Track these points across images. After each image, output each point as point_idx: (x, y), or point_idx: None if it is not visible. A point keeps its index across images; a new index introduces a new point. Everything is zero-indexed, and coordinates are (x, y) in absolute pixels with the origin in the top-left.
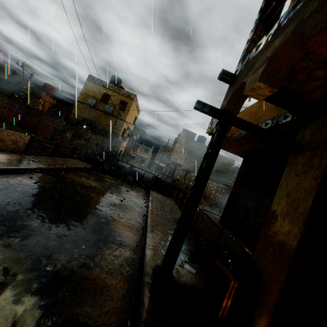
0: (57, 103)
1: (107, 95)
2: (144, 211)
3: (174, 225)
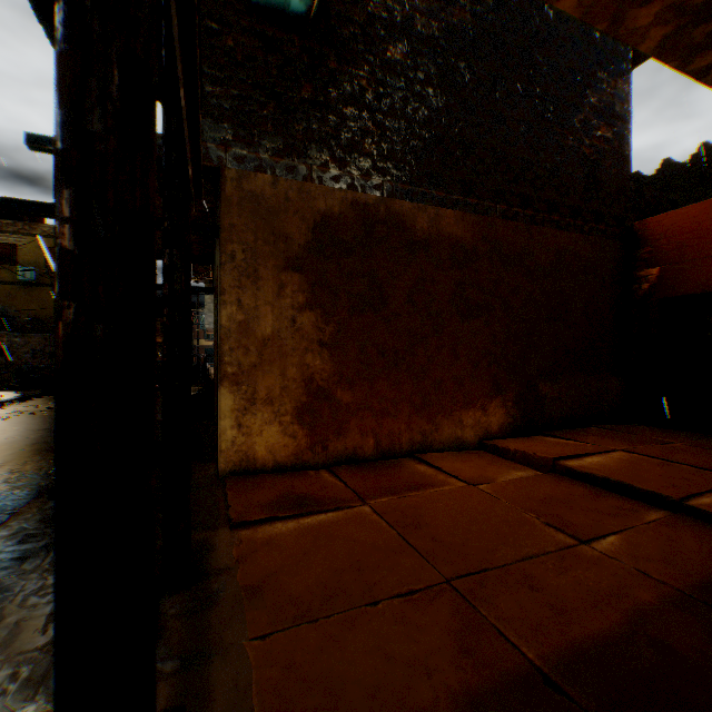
0: None
1: (7, 244)
2: None
3: None
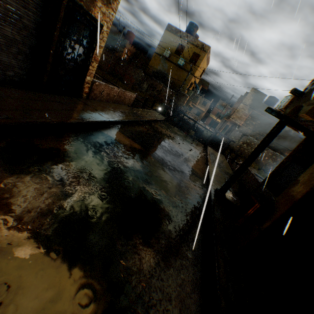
0: (135, 51)
1: (180, 46)
2: (205, 161)
3: (225, 175)
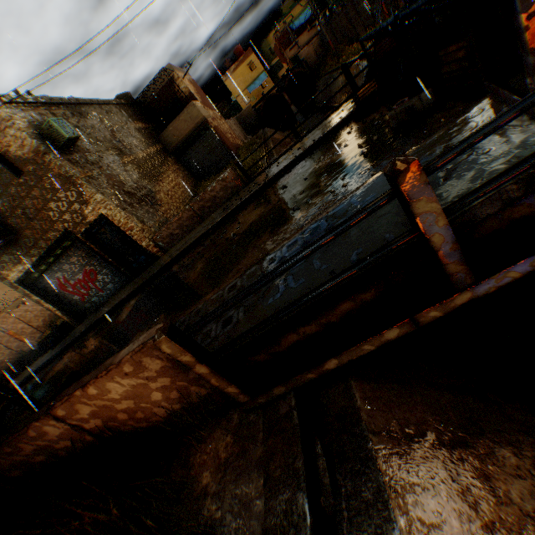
0: None
1: None
2: None
3: None
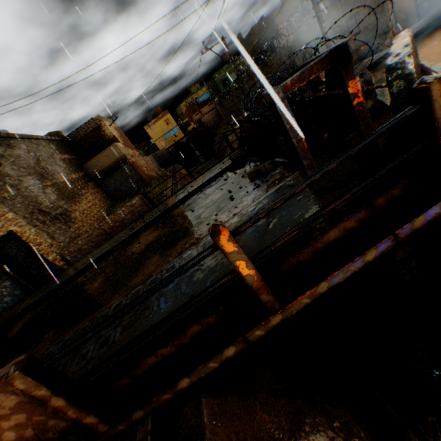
0: None
1: None
2: None
3: None
